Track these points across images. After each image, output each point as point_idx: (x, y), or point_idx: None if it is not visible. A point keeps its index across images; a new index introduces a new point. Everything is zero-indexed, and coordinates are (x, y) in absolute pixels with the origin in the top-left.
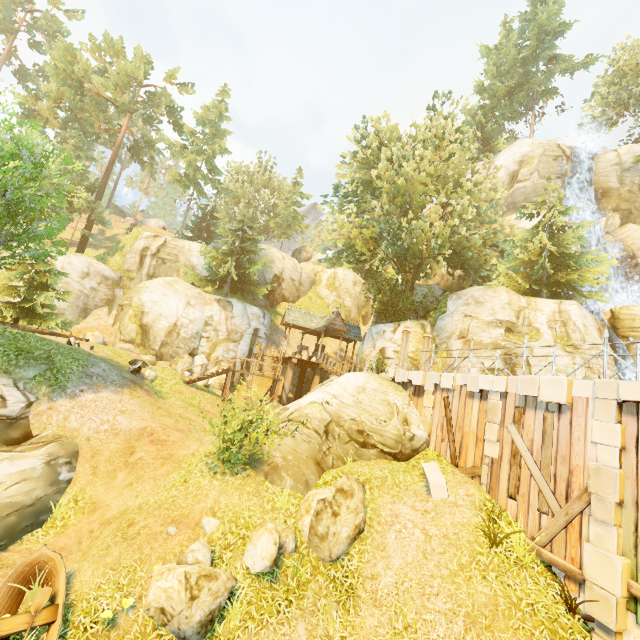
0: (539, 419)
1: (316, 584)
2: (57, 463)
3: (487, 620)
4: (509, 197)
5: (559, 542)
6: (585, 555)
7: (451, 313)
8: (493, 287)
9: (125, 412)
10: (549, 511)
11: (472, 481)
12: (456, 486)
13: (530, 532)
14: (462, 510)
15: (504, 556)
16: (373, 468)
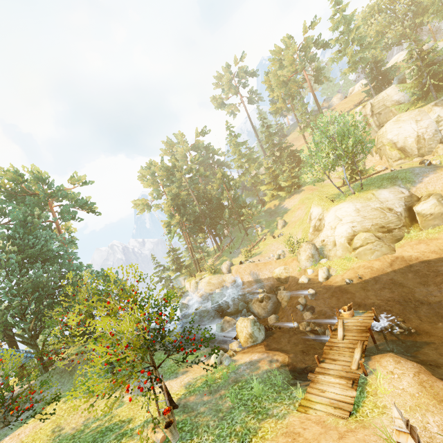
0: None
1: None
2: (439, 200)
3: None
4: None
5: None
6: None
7: None
8: None
9: None
10: None
11: None
12: None
13: None
14: None
15: None
16: None
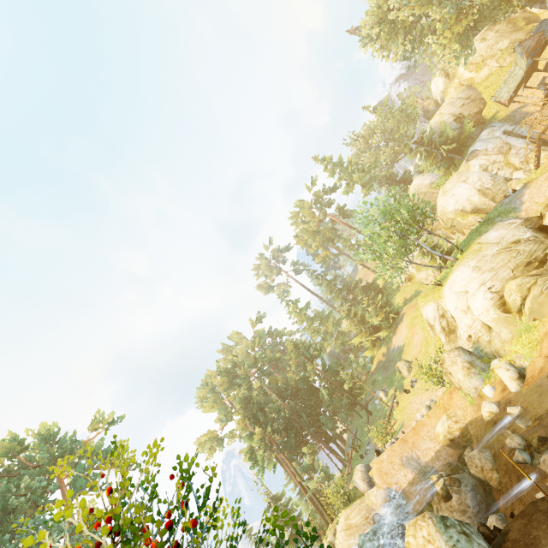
0: None
1: None
2: None
3: None
4: None
5: None
6: None
7: None
8: None
9: (546, 177)
10: None
11: None
12: None
13: None
14: None
15: None
16: None
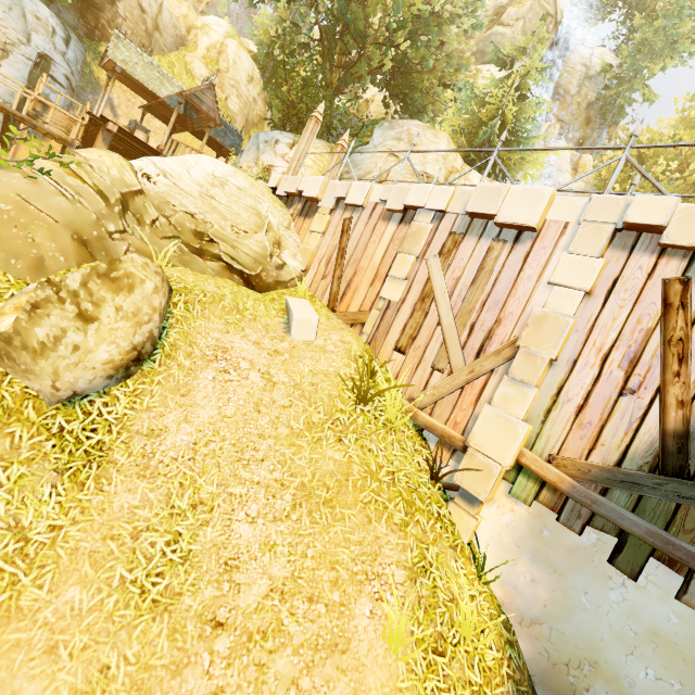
0: (481, 251)
1: (3, 441)
2: None
3: (329, 493)
4: (482, 41)
5: (446, 404)
6: (480, 419)
7: (375, 146)
8: (436, 129)
9: None
10: (447, 368)
11: (351, 329)
12: (329, 330)
13: (410, 392)
14: (331, 357)
15: (373, 416)
16: (204, 281)
